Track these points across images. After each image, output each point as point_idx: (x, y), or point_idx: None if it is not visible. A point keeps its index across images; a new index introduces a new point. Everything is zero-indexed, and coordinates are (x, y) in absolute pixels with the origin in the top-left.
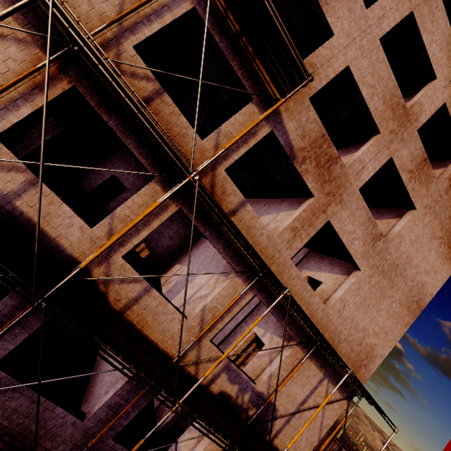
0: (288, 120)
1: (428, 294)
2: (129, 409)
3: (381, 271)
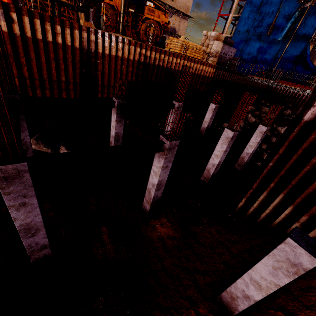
0: None
1: None
2: None
3: None
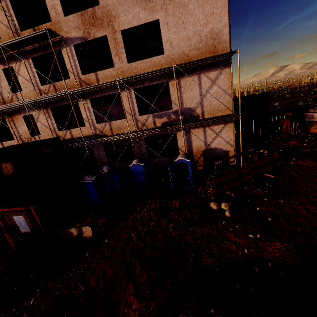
0: (71, 34)
1: None
2: (143, 151)
3: (169, 1)
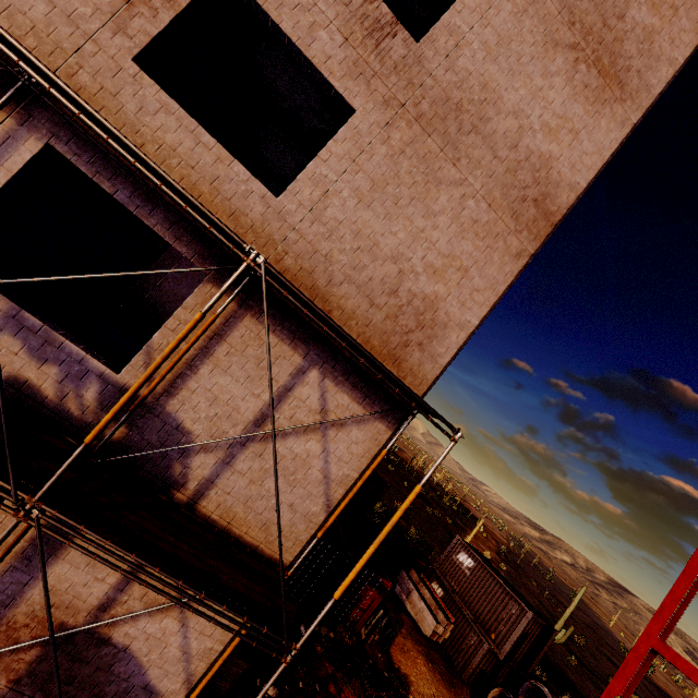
0: None
1: (564, 185)
2: None
3: (415, 117)
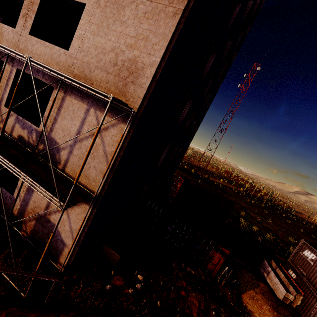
0: None
1: None
2: None
3: None
